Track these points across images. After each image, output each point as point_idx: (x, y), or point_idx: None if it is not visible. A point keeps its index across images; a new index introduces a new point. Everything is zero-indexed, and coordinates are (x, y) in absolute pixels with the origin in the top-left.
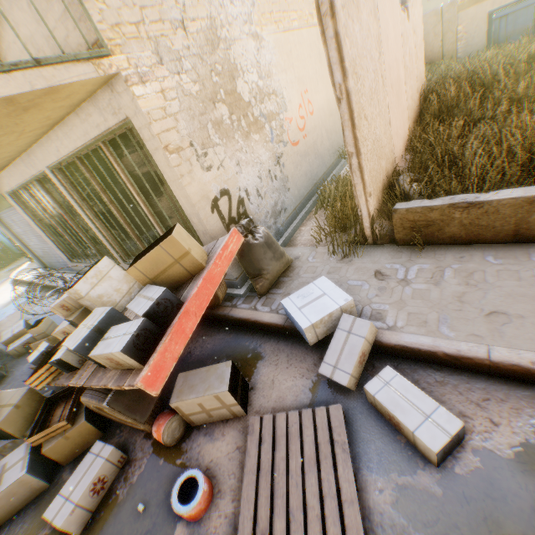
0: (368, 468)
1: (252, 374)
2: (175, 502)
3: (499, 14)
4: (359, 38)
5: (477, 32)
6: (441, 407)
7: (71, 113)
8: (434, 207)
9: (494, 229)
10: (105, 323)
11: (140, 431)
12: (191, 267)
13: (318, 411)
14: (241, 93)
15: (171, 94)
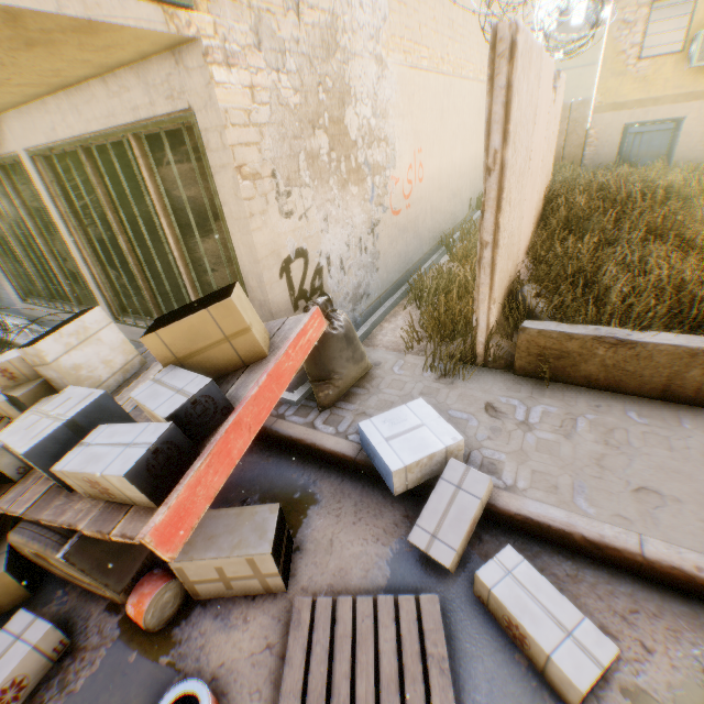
0: (473, 702)
1: (299, 526)
2: None
3: (635, 129)
4: (524, 101)
5: (609, 141)
6: (587, 619)
7: (95, 78)
8: (574, 336)
9: (641, 378)
10: (89, 415)
11: (101, 598)
12: (245, 352)
13: (403, 601)
14: (348, 126)
15: (263, 96)
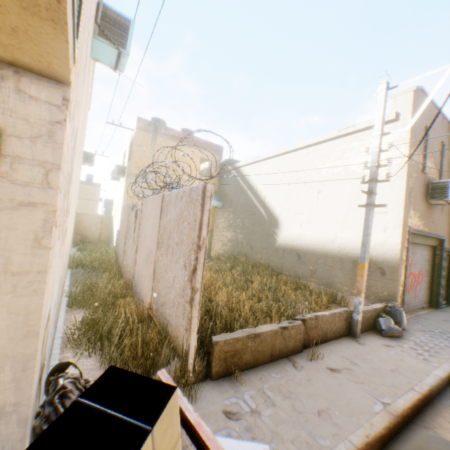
0: None
1: None
2: None
3: None
4: None
5: None
6: None
7: None
8: (240, 338)
9: (264, 352)
10: None
11: None
12: None
13: None
14: (70, 197)
15: (68, 154)
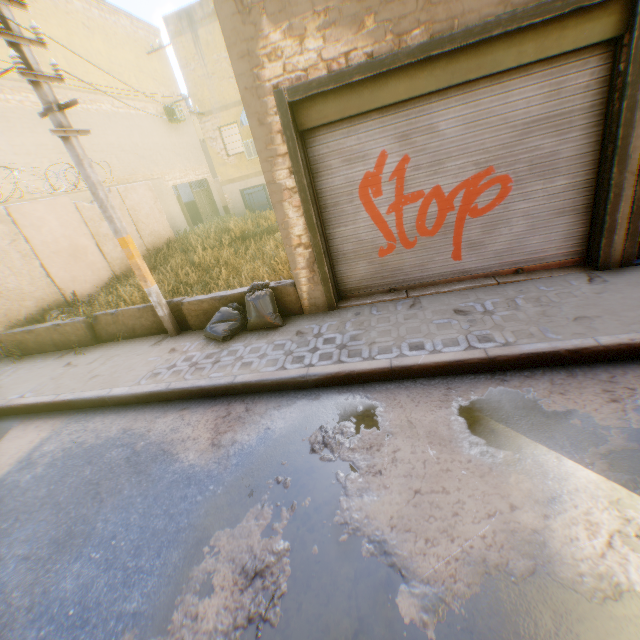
0: None
1: None
2: None
3: (247, 191)
4: None
5: (238, 200)
6: None
7: None
8: (18, 333)
9: (49, 343)
10: None
11: None
12: None
13: None
14: None
15: None
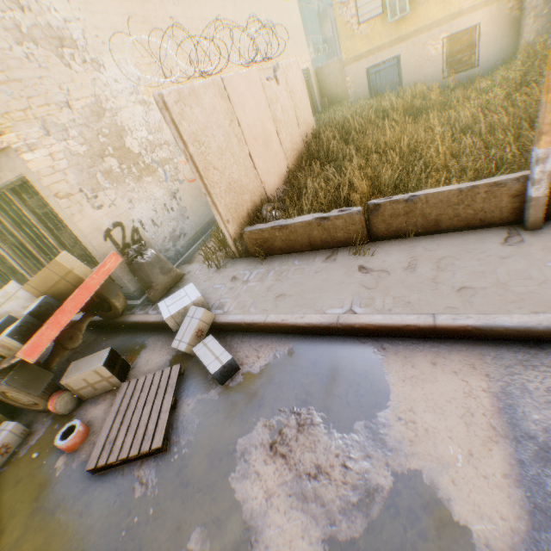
0: (186, 396)
1: (135, 359)
2: (58, 441)
3: (374, 70)
4: (201, 117)
5: (361, 82)
6: (226, 351)
7: None
8: (264, 229)
9: (300, 242)
10: (5, 326)
11: (44, 413)
12: (76, 282)
13: (165, 370)
14: (130, 147)
15: (60, 156)
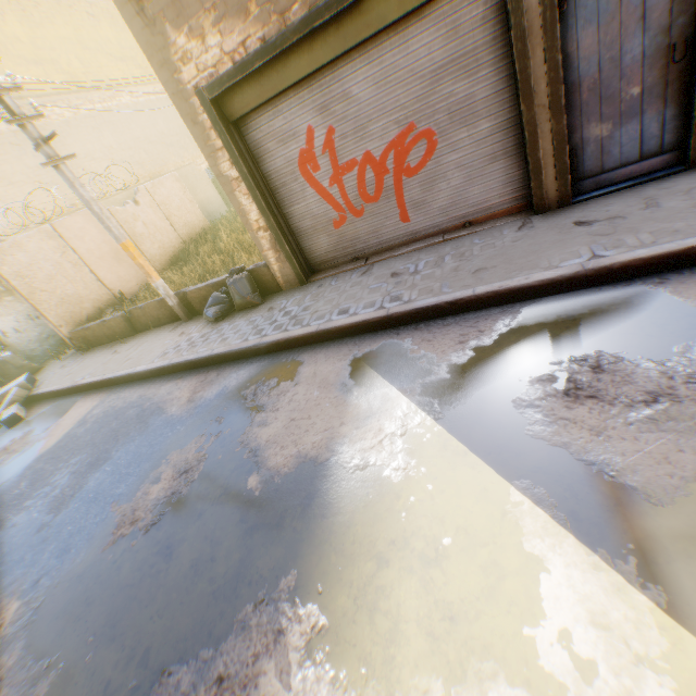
0: None
1: None
2: None
3: None
4: (26, 258)
5: None
6: (17, 409)
7: None
8: (80, 330)
9: (103, 337)
10: None
11: None
12: None
13: None
14: None
15: None
